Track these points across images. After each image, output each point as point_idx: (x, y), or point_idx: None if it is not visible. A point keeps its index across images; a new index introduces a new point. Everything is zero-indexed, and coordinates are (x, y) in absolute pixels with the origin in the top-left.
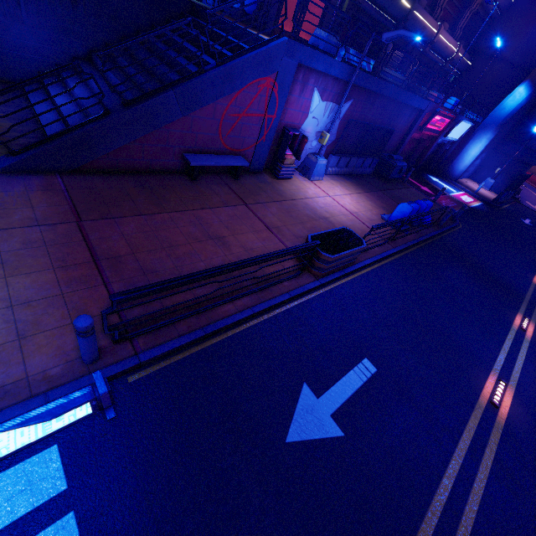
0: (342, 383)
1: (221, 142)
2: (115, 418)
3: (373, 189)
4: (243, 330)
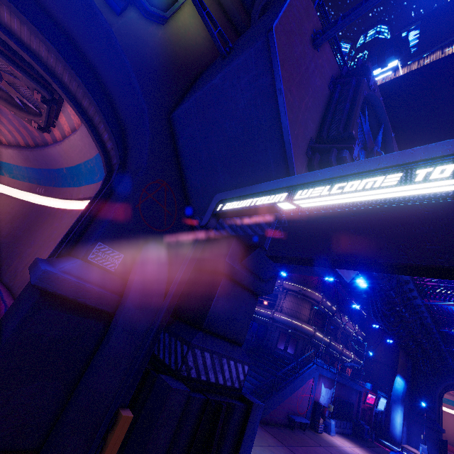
0: None
1: (297, 409)
2: None
3: (362, 445)
4: None
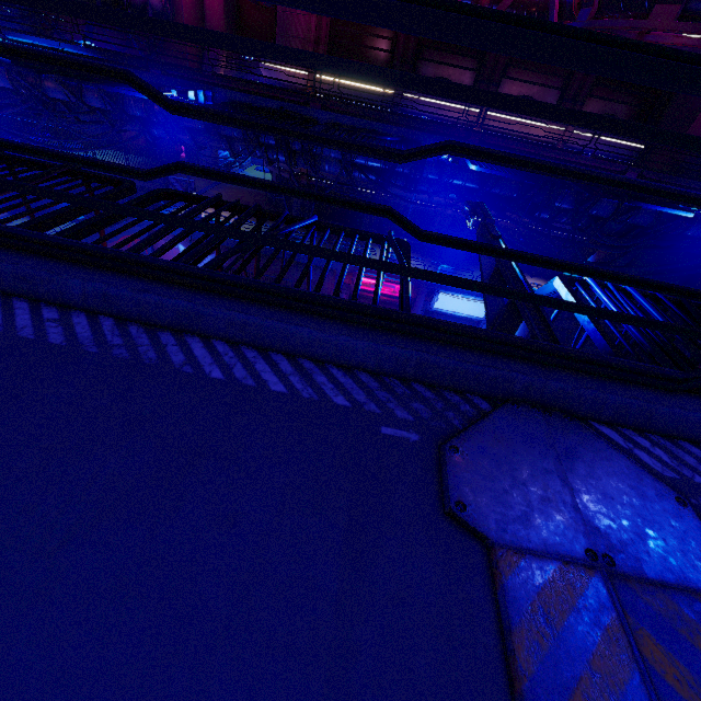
0: None
1: None
2: None
3: None
4: None
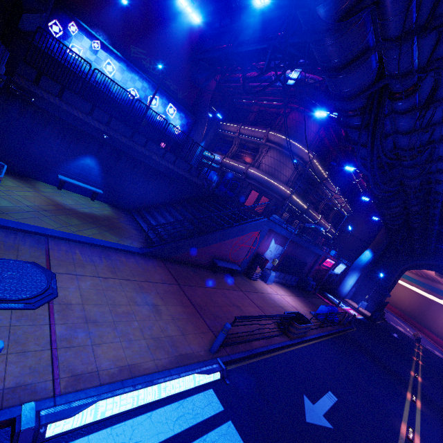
0: (323, 401)
1: (229, 256)
2: (229, 384)
3: (299, 295)
4: (265, 358)
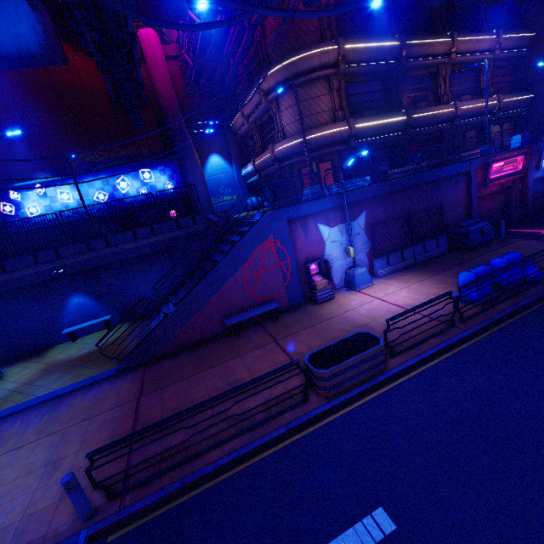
0: None
1: (253, 298)
2: None
3: (445, 268)
4: (226, 478)
